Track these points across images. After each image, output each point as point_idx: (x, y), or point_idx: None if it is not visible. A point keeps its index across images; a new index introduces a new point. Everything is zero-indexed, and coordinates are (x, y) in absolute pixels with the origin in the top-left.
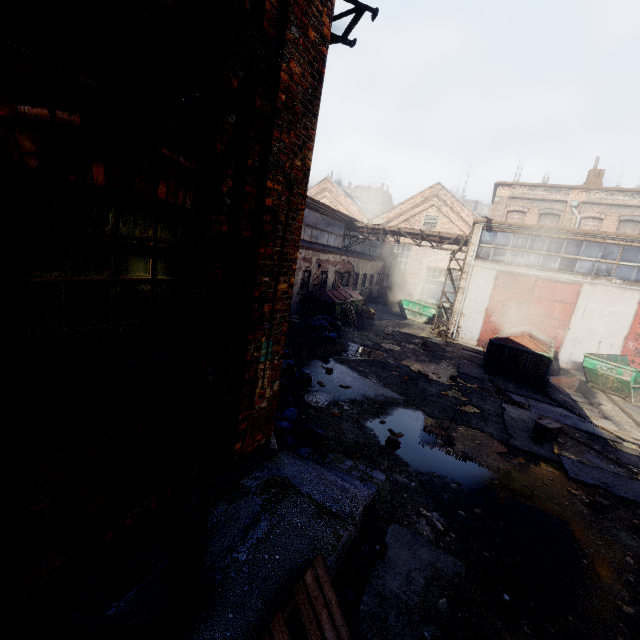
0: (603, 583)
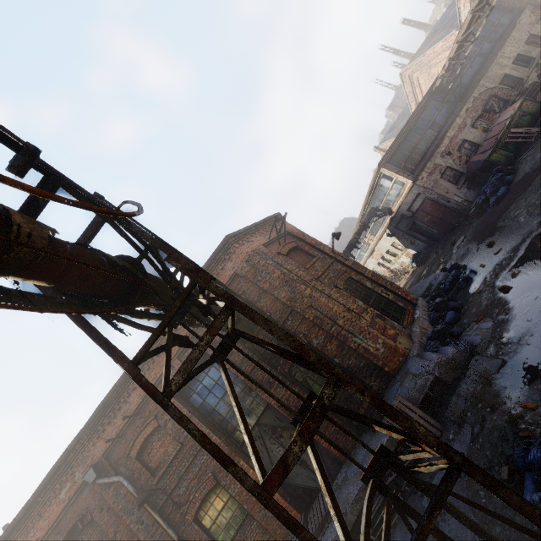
0: None
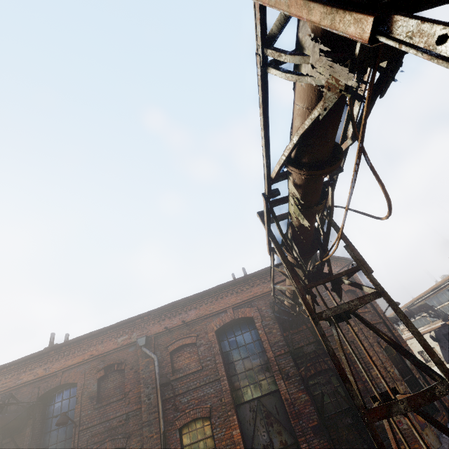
0: None
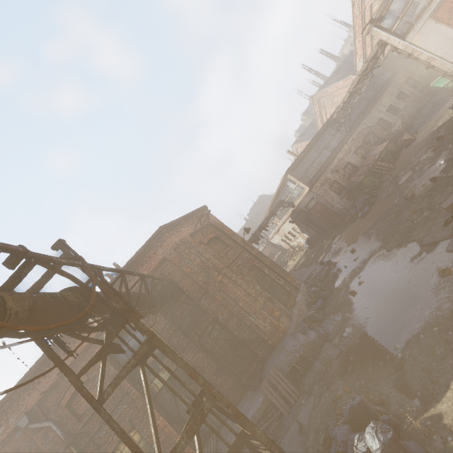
0: (399, 335)
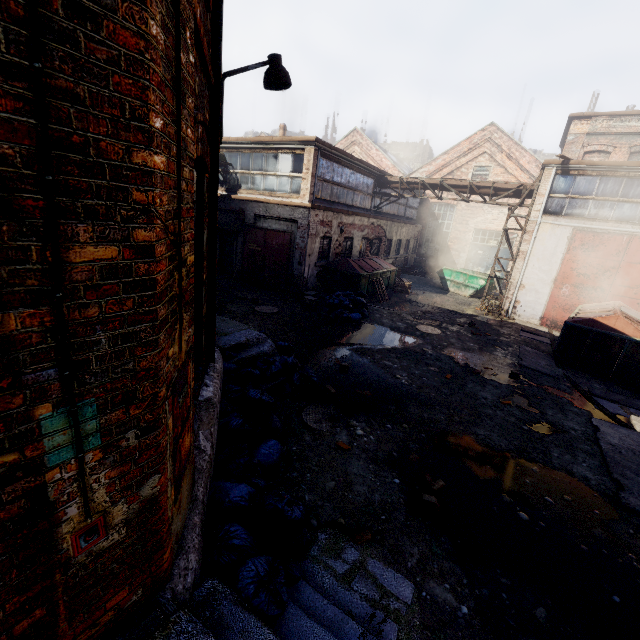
0: None
